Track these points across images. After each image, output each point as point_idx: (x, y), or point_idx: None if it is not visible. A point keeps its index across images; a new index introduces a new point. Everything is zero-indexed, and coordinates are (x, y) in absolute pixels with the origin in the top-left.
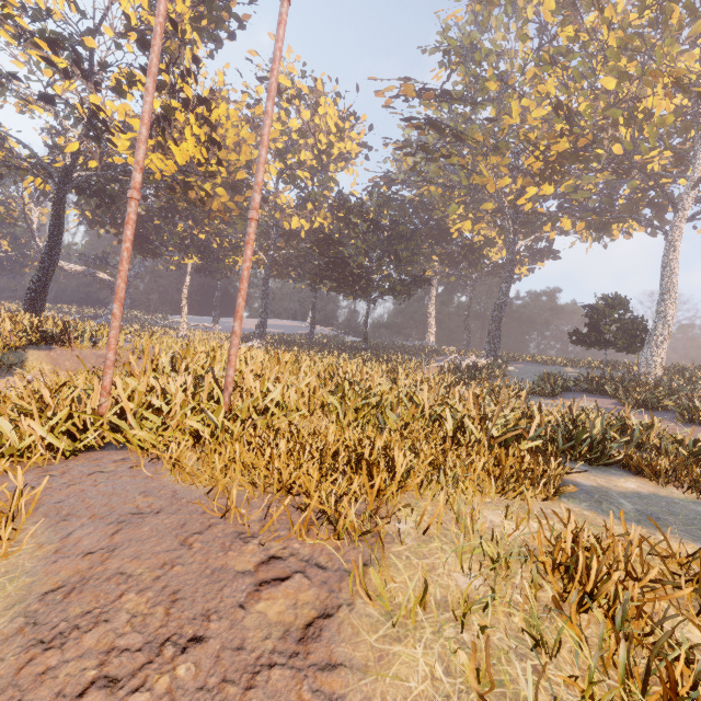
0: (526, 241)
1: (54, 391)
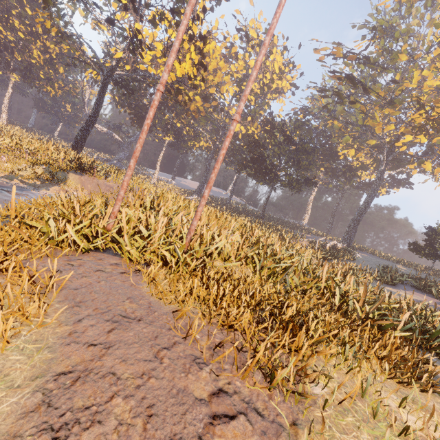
0: (392, 172)
1: (81, 204)
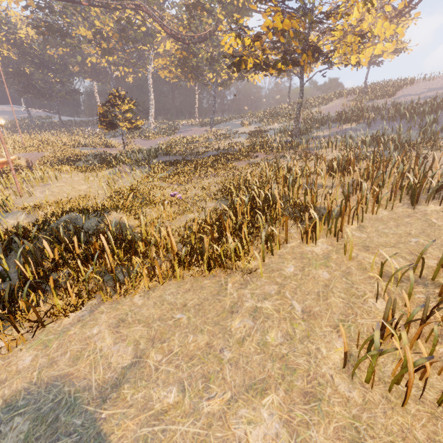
0: (117, 73)
1: None
